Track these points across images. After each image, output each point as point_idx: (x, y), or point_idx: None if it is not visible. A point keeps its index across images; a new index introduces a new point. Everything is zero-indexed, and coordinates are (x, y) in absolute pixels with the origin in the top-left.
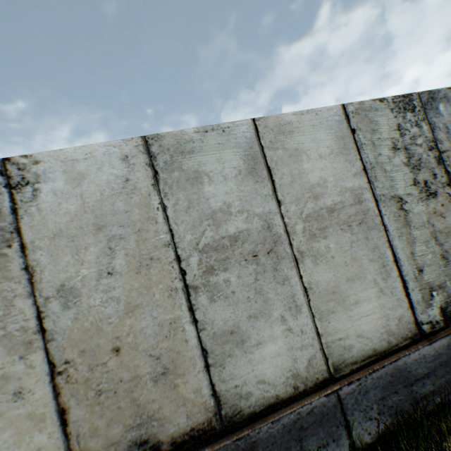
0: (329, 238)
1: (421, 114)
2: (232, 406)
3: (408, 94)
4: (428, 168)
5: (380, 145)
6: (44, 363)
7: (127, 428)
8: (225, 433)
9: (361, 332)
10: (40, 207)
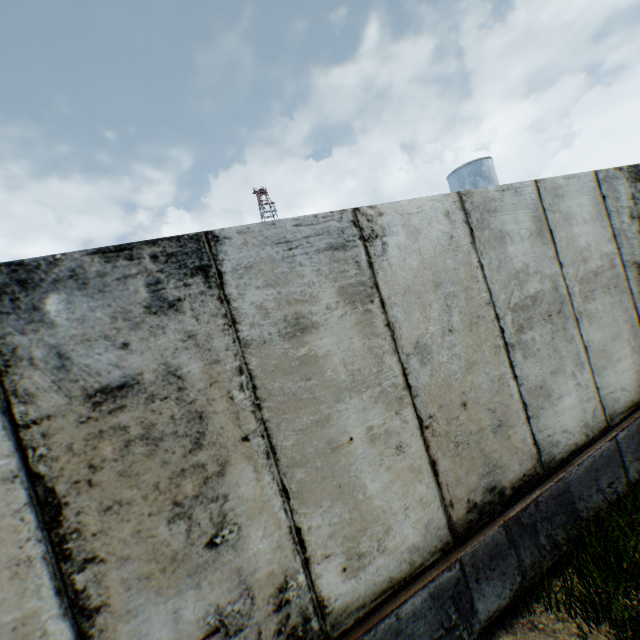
0: (595, 300)
1: None
2: (547, 454)
3: (635, 165)
4: None
5: (621, 213)
6: (413, 418)
7: (480, 476)
8: (545, 478)
9: (622, 386)
10: (389, 262)
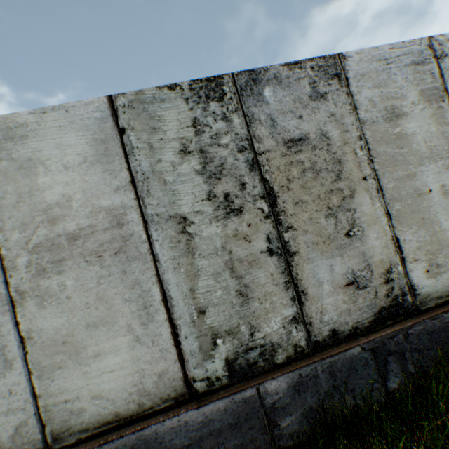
0: (67, 273)
1: (235, 103)
2: None
3: (217, 77)
4: (235, 176)
5: (162, 148)
6: None
7: None
8: None
9: (100, 392)
10: None
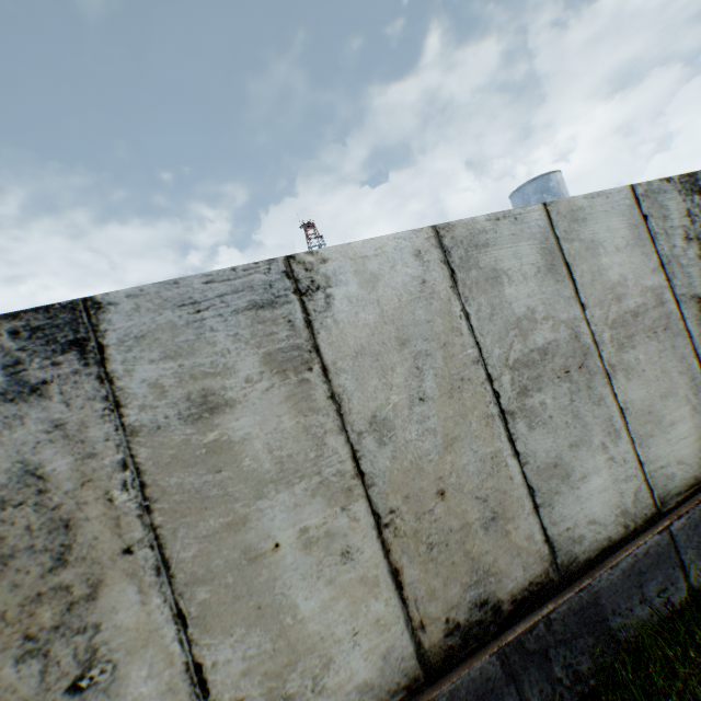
0: (636, 348)
1: None
2: (566, 554)
3: (692, 173)
4: None
5: (672, 235)
6: (367, 514)
7: (465, 587)
8: (563, 585)
9: (679, 459)
10: (335, 318)
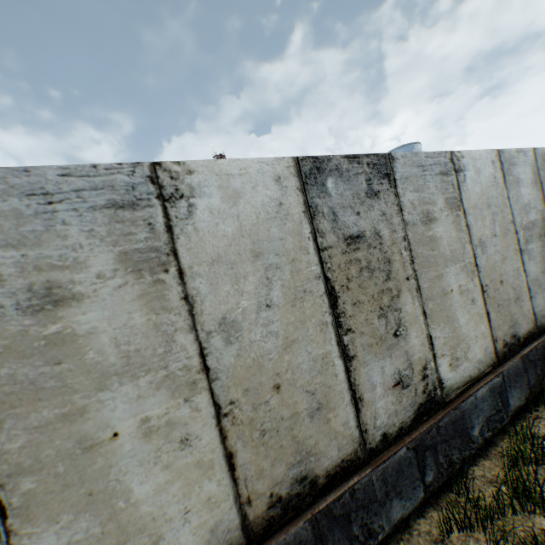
0: None
1: None
2: (538, 322)
3: None
4: None
5: None
6: (478, 285)
7: (508, 327)
8: (537, 336)
9: None
10: (466, 187)
